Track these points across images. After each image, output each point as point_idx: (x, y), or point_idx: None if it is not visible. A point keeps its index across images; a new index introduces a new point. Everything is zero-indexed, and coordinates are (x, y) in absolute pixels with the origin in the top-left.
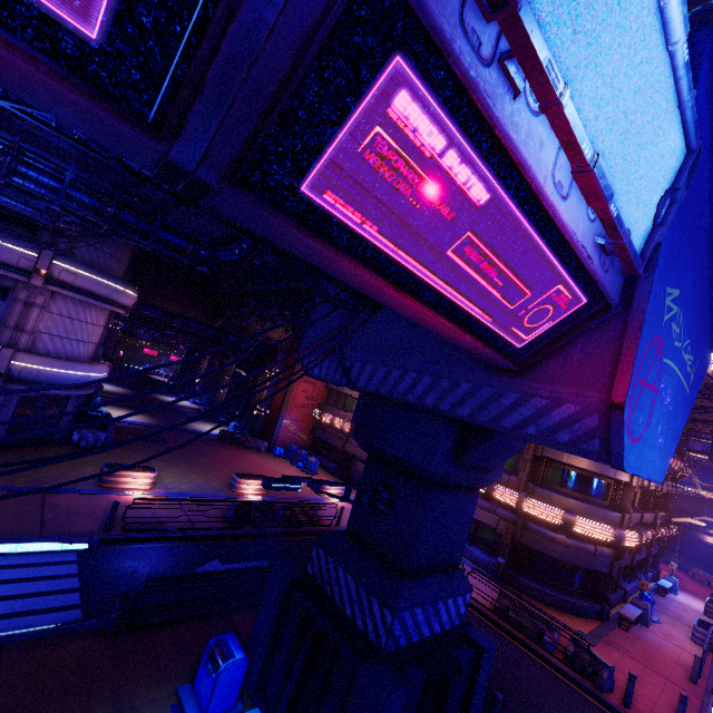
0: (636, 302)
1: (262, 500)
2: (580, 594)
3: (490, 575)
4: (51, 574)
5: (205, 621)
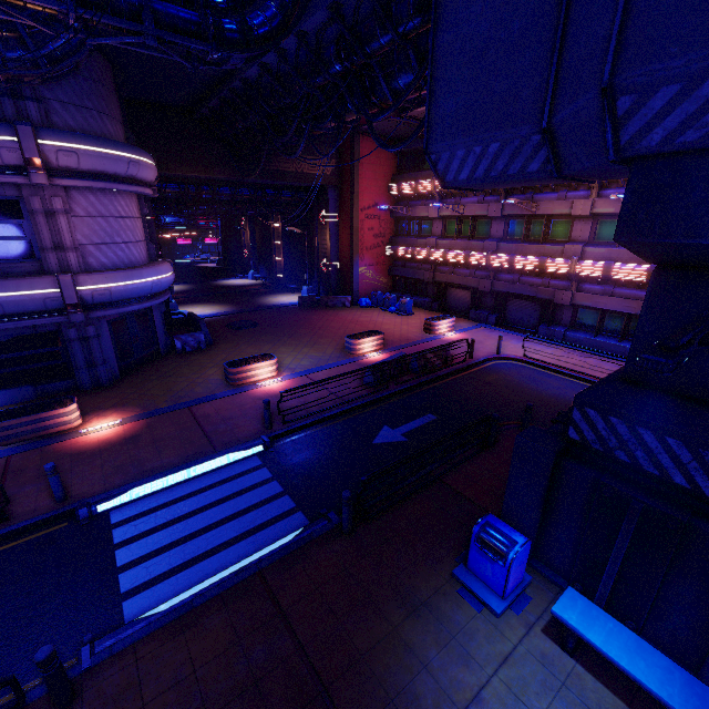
0: None
1: (392, 356)
2: None
3: None
4: (250, 484)
5: (423, 493)
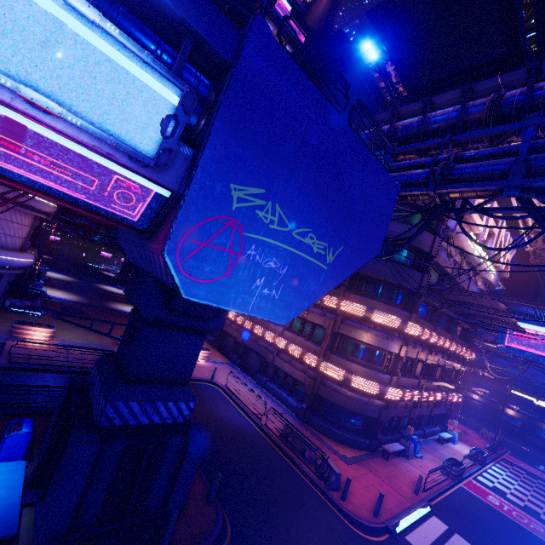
0: (185, 189)
1: None
2: (357, 432)
3: (296, 416)
4: None
5: (36, 417)
